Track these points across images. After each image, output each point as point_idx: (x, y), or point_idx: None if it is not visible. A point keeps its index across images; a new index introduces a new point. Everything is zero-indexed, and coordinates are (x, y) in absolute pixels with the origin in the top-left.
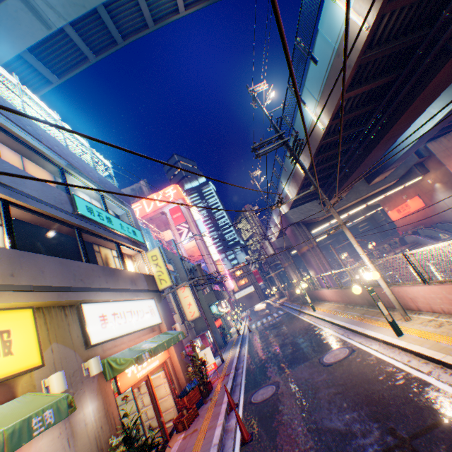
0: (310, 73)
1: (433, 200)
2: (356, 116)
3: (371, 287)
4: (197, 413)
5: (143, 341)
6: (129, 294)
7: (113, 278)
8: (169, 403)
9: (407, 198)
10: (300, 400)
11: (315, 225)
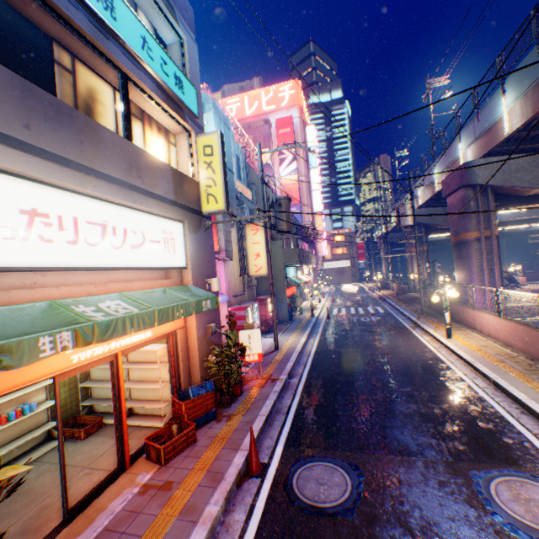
0: None
1: None
2: None
3: None
4: (193, 439)
5: (113, 293)
6: (109, 188)
7: (60, 130)
8: (163, 393)
9: None
10: None
11: (512, 202)
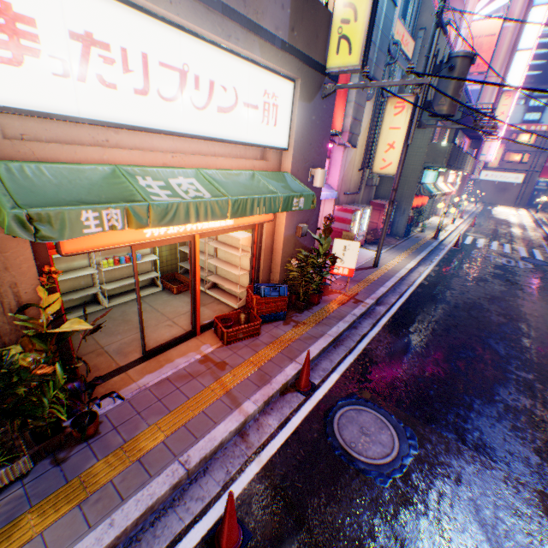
0: None
1: None
2: None
3: None
4: (256, 333)
5: (189, 168)
6: (190, 8)
7: None
8: (242, 280)
9: None
10: None
11: None
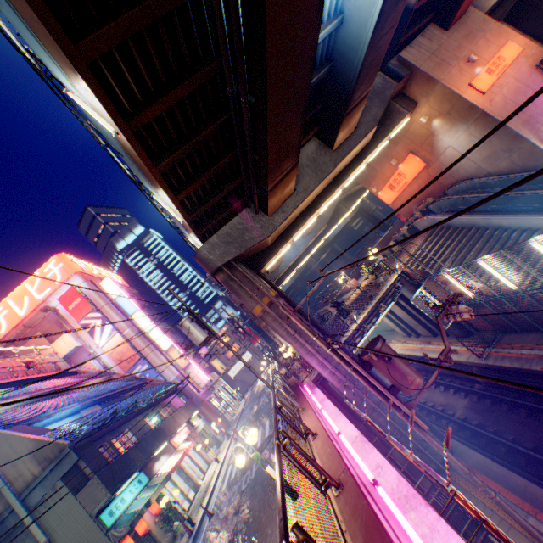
0: None
1: (437, 152)
2: None
3: None
4: None
5: None
6: None
7: None
8: None
9: (398, 163)
10: None
11: (266, 255)
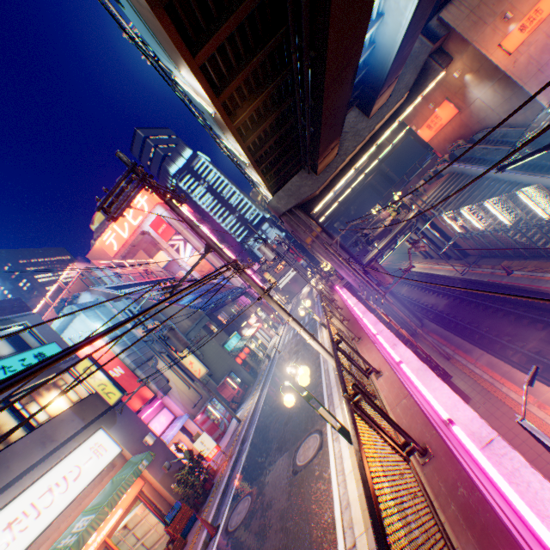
0: (132, 21)
1: (468, 102)
2: (265, 61)
3: (307, 391)
4: (184, 543)
5: (79, 515)
6: (39, 469)
7: None
8: (162, 529)
9: (435, 107)
10: (252, 549)
11: (315, 203)
